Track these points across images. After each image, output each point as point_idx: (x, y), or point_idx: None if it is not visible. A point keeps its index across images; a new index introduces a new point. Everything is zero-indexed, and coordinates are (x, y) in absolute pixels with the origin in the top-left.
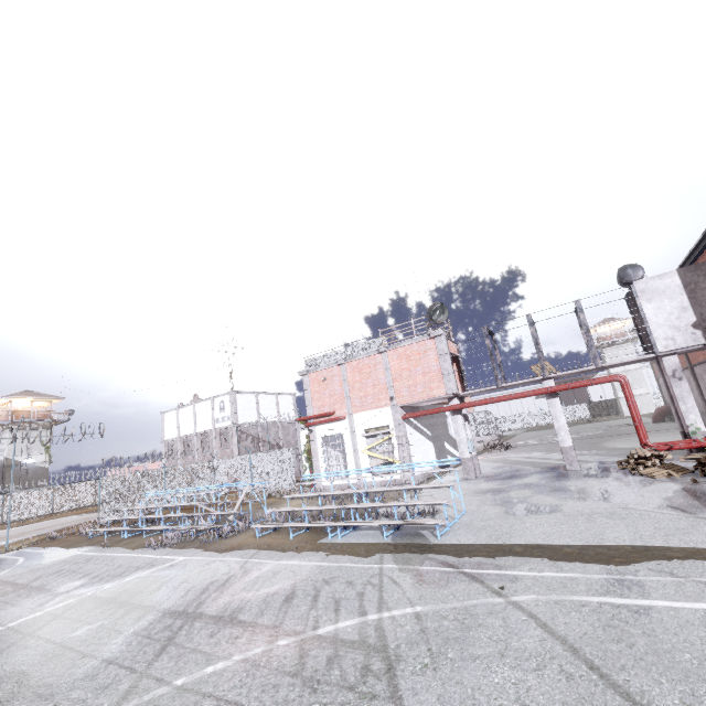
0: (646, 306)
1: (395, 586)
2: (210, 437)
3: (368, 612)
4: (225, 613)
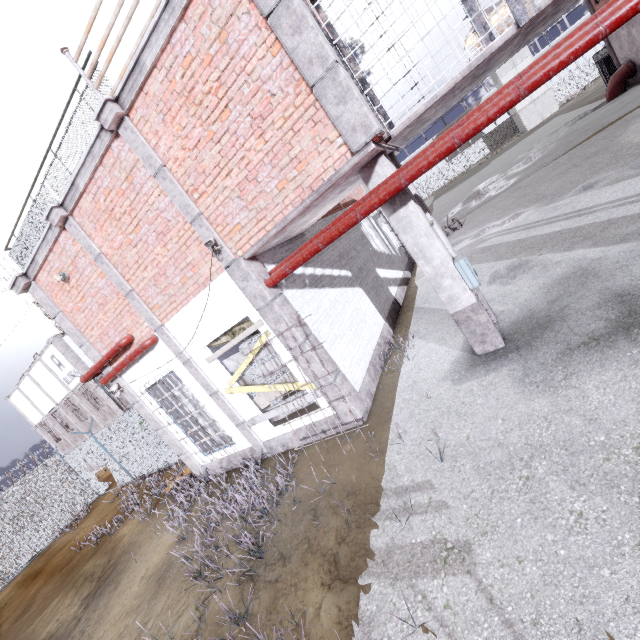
0: None
1: None
2: (74, 403)
3: None
4: None
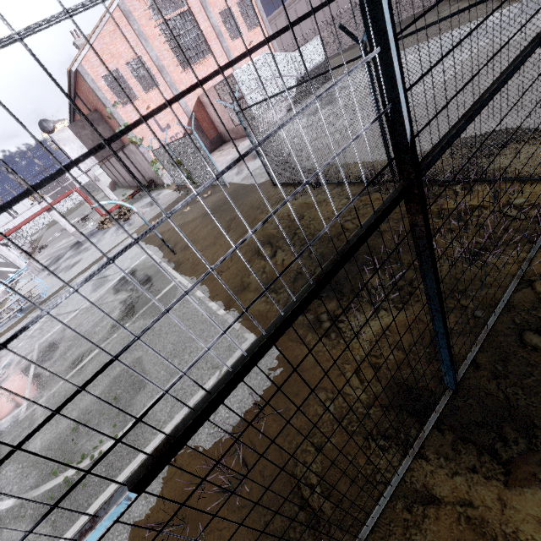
0: (65, 148)
1: None
2: None
3: (41, 320)
4: None
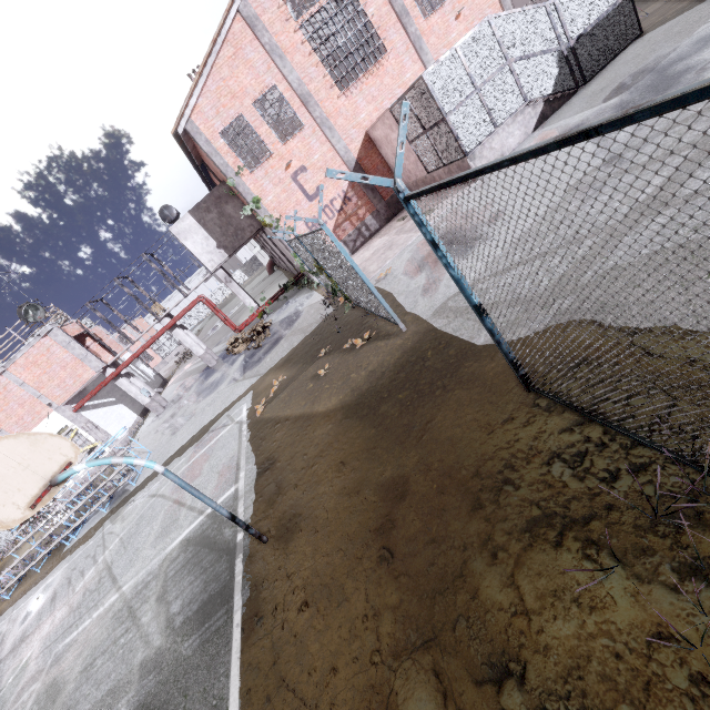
0: (187, 243)
1: (111, 535)
2: None
3: (99, 559)
4: (16, 644)
